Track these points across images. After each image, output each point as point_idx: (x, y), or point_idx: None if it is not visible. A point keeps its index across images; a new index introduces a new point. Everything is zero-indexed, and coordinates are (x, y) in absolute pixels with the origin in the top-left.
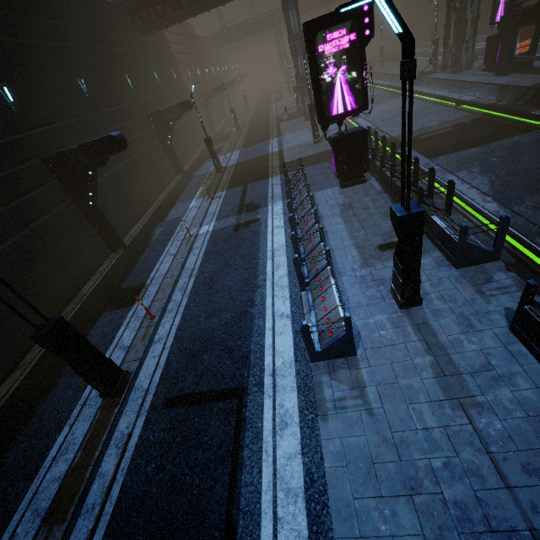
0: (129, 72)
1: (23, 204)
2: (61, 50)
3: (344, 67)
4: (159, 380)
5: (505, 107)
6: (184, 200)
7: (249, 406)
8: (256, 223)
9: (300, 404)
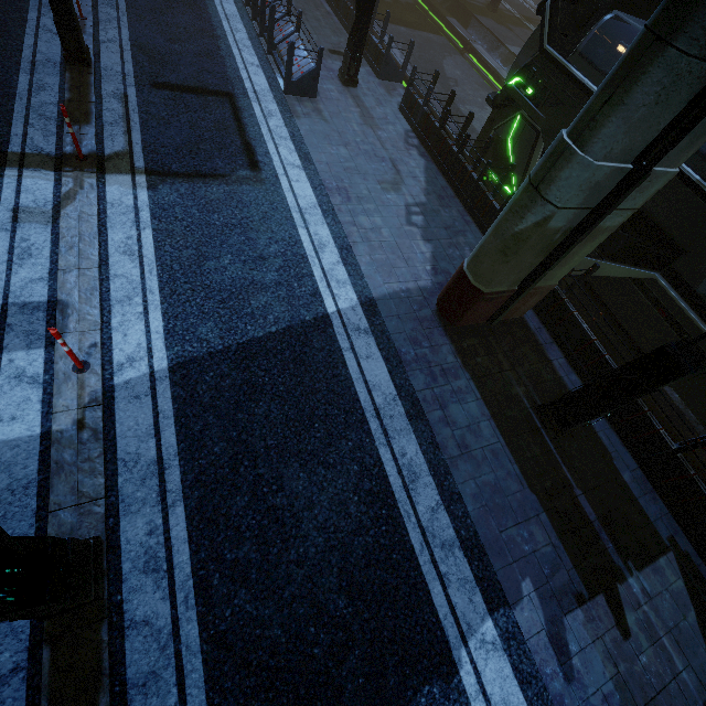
0: None
1: None
2: None
3: None
4: (135, 70)
5: (433, 3)
6: None
7: (240, 103)
8: None
9: (281, 110)
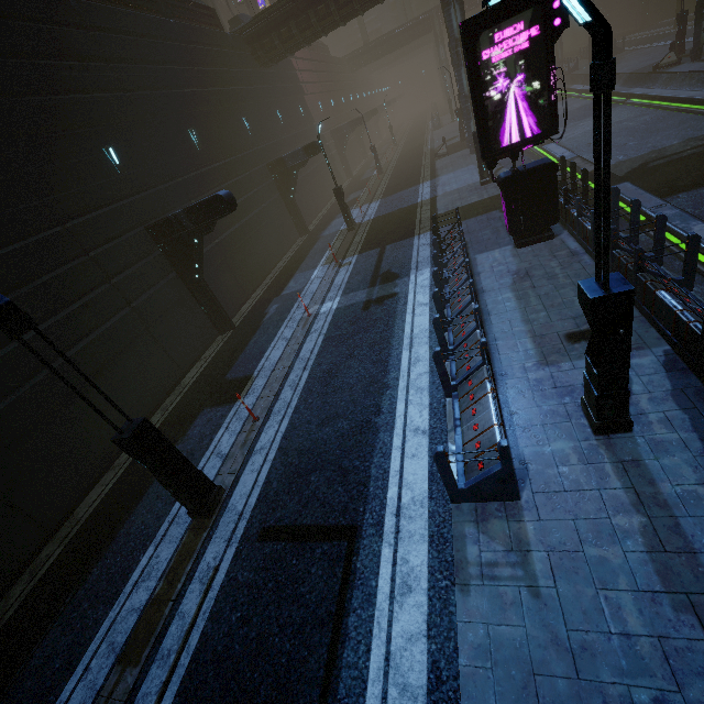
0: (247, 114)
1: (124, 280)
2: (171, 98)
3: (521, 77)
4: (256, 502)
5: None
6: (306, 268)
7: (361, 554)
8: (393, 298)
9: (431, 563)
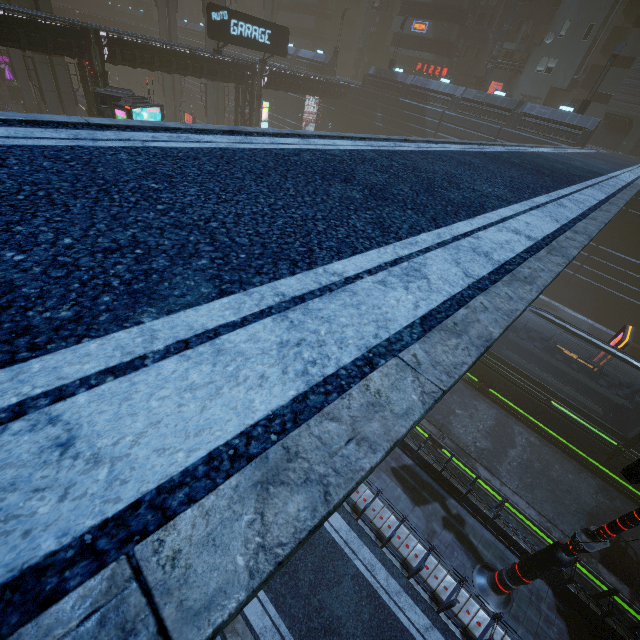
0: None
1: None
2: None
3: (8, 67)
4: None
5: None
6: None
7: None
8: None
9: None
